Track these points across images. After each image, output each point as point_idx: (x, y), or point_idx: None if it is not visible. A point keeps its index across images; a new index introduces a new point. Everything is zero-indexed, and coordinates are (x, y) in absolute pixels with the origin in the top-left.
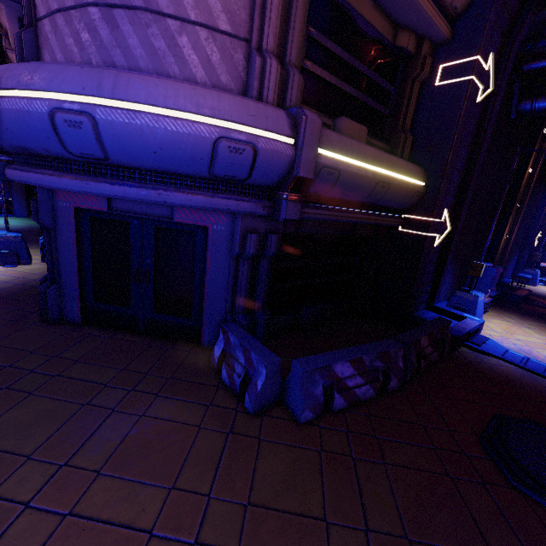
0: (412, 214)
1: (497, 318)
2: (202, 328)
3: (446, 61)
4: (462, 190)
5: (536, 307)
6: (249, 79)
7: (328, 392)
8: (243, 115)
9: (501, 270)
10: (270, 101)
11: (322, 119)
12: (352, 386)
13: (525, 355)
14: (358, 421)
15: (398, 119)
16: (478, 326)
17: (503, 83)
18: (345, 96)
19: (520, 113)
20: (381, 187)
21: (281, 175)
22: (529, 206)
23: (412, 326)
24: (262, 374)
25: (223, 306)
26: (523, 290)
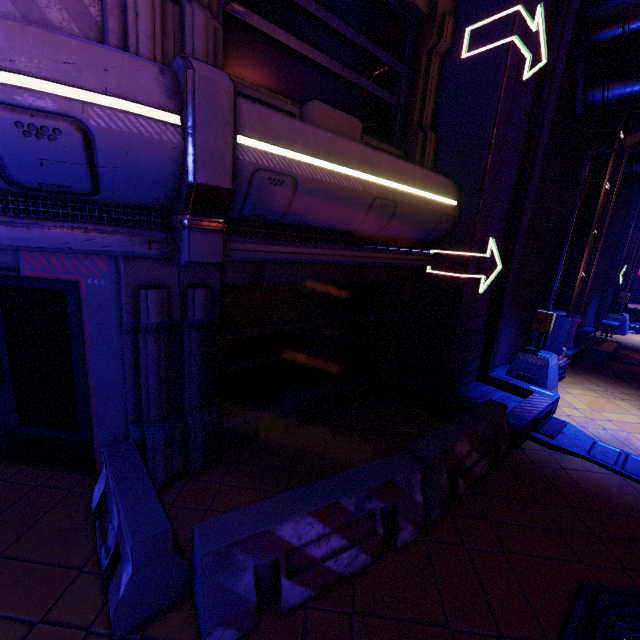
0: (443, 248)
1: (578, 387)
2: (96, 448)
3: (474, 22)
4: (515, 212)
5: (628, 366)
6: (103, 17)
7: (271, 577)
8: (43, 60)
9: (578, 319)
10: (147, 56)
11: (278, 103)
12: (322, 557)
13: (622, 447)
14: (327, 633)
15: (413, 110)
16: (550, 405)
17: (561, 56)
18: (322, 73)
19: (589, 105)
20: (382, 206)
21: (167, 182)
22: (609, 233)
23: (454, 411)
24: (129, 560)
25: (122, 411)
26: (610, 343)
